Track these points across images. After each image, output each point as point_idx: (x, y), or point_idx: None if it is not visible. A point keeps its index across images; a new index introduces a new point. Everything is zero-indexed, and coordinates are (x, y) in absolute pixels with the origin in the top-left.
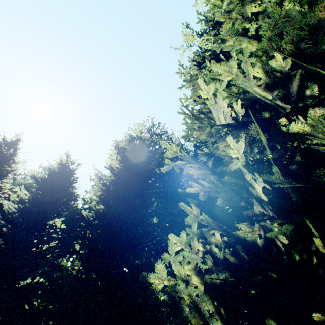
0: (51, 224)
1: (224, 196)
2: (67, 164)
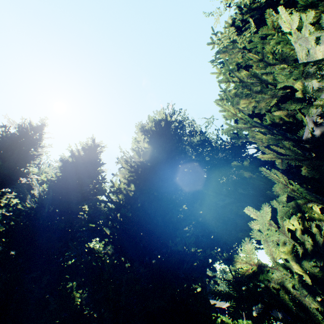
0: (80, 207)
1: (309, 164)
2: (93, 146)
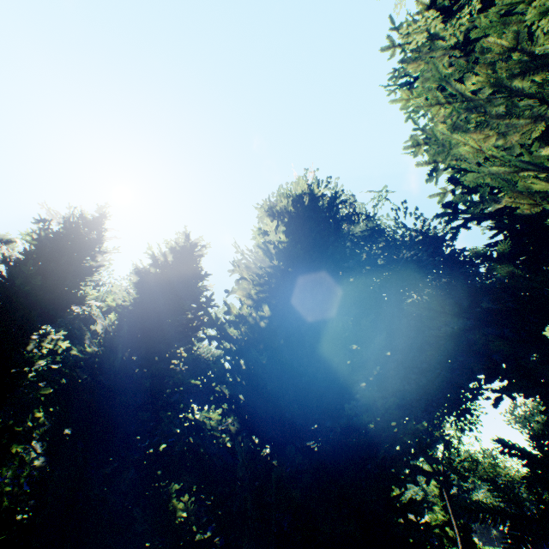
0: (173, 351)
1: None
2: (189, 245)
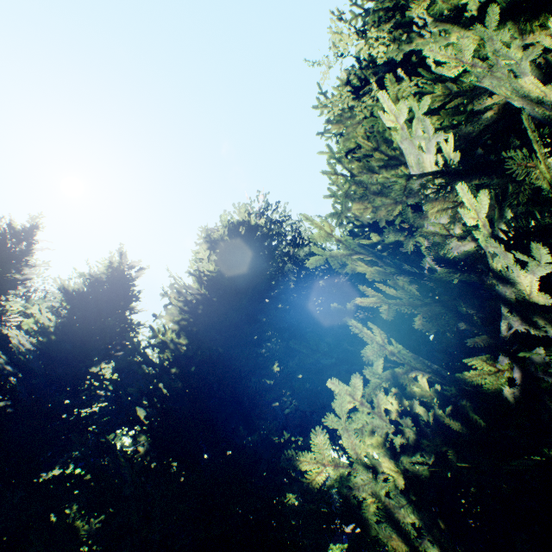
0: (95, 372)
1: (426, 312)
2: (122, 268)
